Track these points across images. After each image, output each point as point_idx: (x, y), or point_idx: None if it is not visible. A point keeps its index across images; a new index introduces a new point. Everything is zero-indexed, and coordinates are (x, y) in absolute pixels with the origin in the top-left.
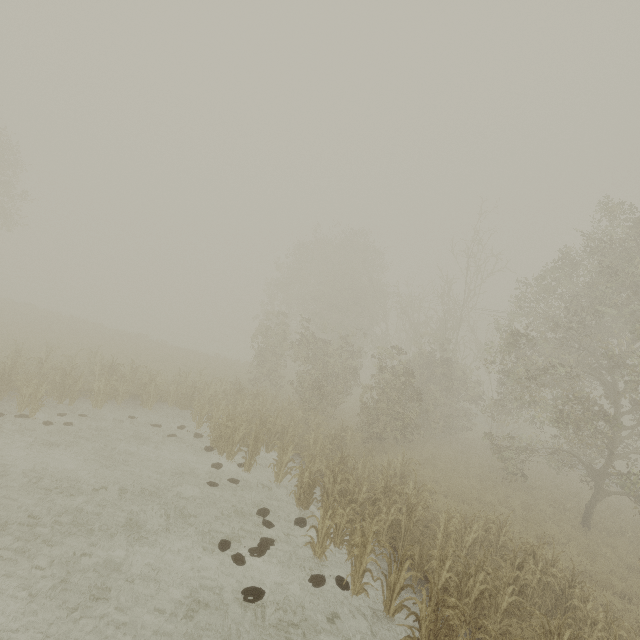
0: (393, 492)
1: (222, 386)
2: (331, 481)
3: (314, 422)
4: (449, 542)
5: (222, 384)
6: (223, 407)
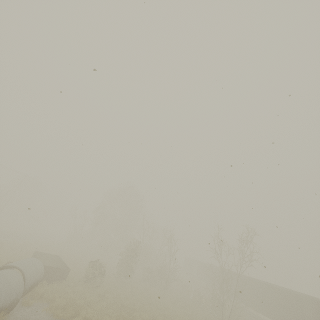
0: None
1: None
2: None
3: None
4: None
5: None
6: None
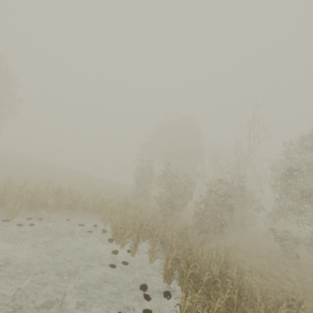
0: (225, 276)
1: (118, 201)
2: (185, 267)
3: (169, 223)
4: None
5: (118, 199)
6: (118, 214)
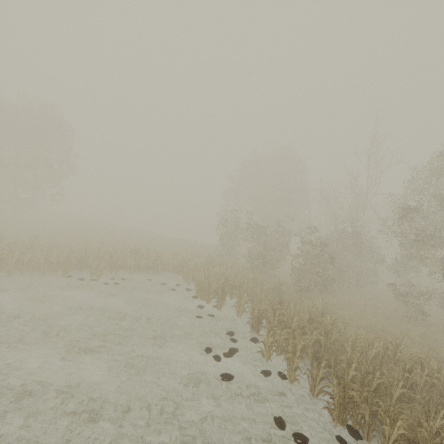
0: (315, 322)
1: (200, 259)
2: (272, 315)
3: (260, 280)
4: (356, 354)
5: (200, 258)
6: (201, 272)
